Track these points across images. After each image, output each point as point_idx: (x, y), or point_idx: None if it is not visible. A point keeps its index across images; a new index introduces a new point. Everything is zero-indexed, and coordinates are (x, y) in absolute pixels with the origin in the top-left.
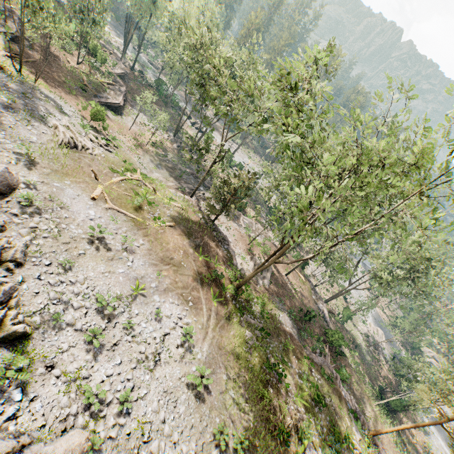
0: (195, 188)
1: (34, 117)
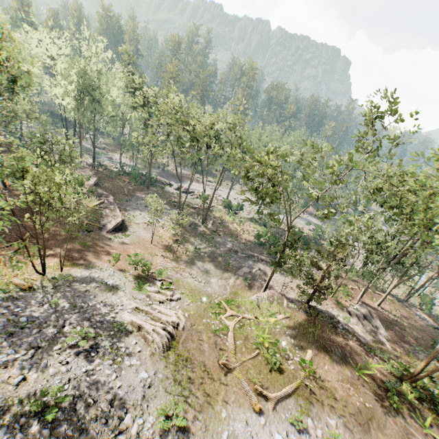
0: (268, 278)
1: (111, 334)
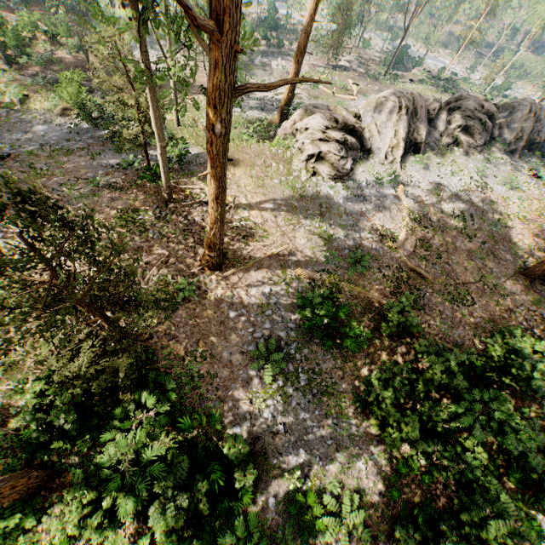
0: None
1: None
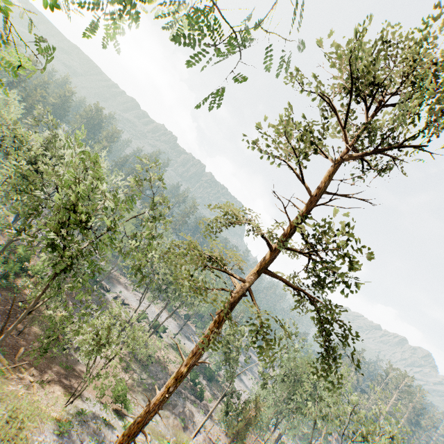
0: (204, 420)
1: None
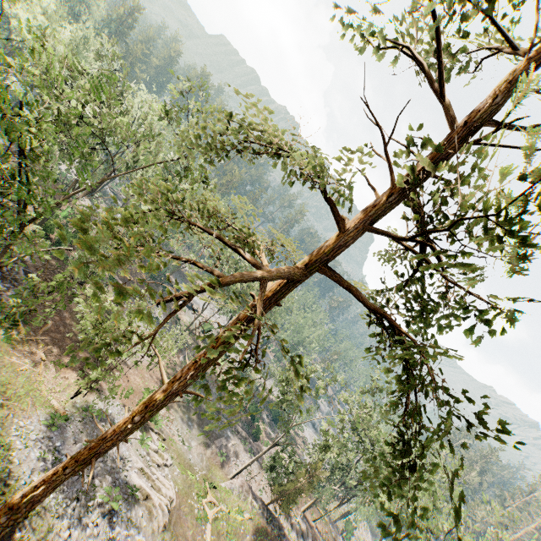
0: (246, 465)
1: (125, 498)
